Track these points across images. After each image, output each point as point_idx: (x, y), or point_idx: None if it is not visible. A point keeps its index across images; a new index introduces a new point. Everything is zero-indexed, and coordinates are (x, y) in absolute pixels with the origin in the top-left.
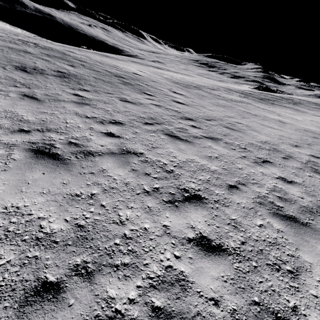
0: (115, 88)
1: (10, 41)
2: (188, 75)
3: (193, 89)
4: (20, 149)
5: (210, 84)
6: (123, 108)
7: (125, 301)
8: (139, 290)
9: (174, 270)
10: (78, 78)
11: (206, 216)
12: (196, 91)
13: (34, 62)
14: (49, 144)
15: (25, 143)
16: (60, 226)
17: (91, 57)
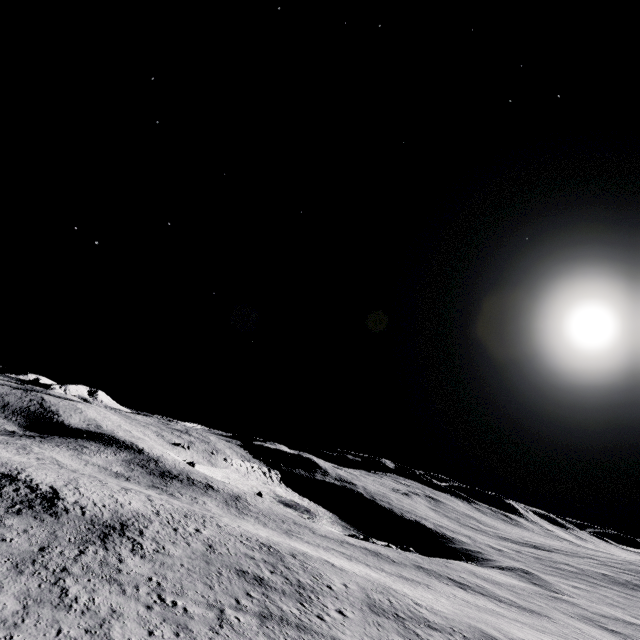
0: (281, 594)
1: (251, 547)
2: (532, 611)
3: (383, 617)
4: (209, 604)
5: (460, 624)
6: (264, 606)
7: (204, 630)
8: (207, 631)
9: (214, 634)
10: (263, 582)
11: (234, 637)
12: (381, 620)
13: (249, 567)
14: (217, 606)
15: (211, 603)
16: (204, 619)
17: (306, 563)
